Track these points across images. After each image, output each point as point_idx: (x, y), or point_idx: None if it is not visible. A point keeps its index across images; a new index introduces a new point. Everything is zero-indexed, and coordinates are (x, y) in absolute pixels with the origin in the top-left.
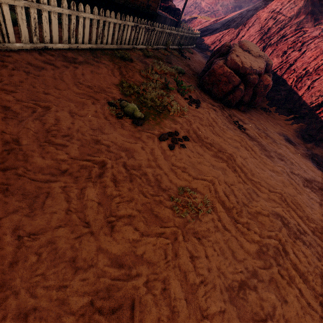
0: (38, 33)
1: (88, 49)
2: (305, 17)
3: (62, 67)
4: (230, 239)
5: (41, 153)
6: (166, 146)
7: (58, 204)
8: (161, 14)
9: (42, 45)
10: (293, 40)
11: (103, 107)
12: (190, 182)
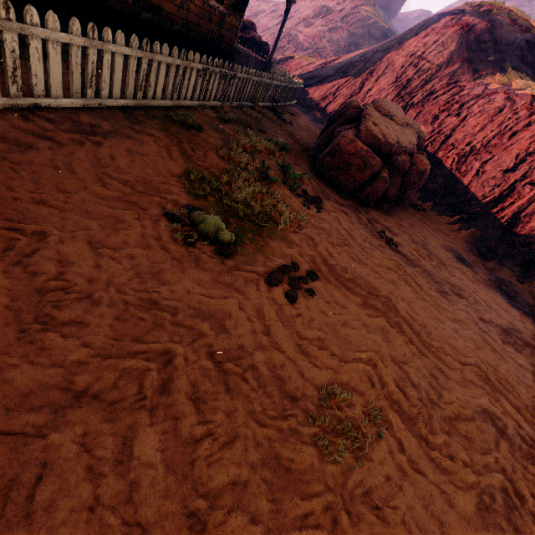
0: (19, 78)
1: (119, 108)
2: (459, 66)
3: (70, 144)
4: (429, 492)
5: (24, 352)
6: (282, 296)
7: (68, 493)
8: (240, 51)
9: (28, 100)
10: (446, 99)
11: (156, 223)
12: (336, 370)
